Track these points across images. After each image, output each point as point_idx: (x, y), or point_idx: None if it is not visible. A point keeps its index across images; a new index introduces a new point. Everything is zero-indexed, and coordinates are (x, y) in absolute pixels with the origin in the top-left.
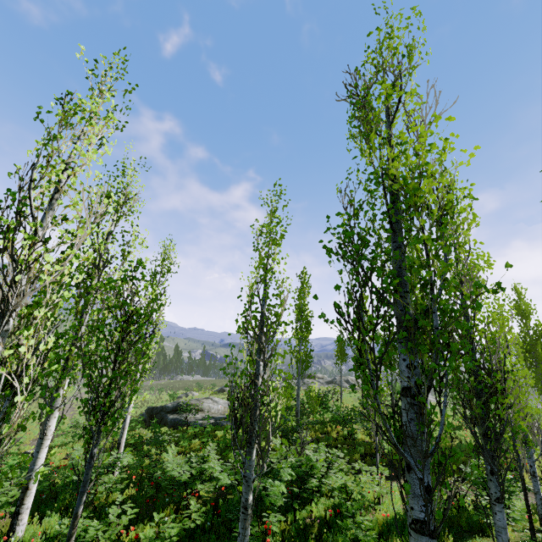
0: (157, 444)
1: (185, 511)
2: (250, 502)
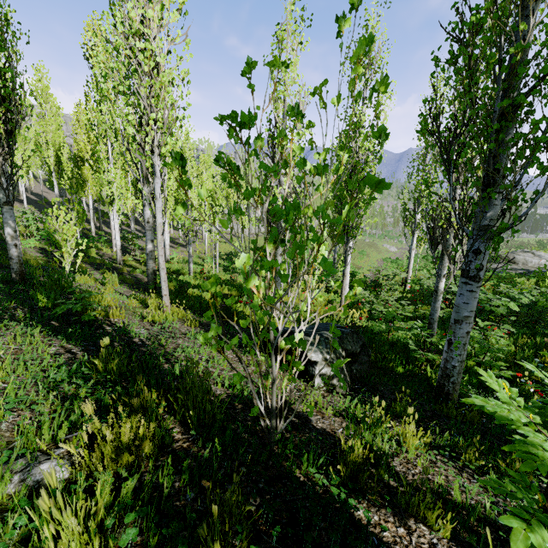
0: None
1: None
2: (439, 289)
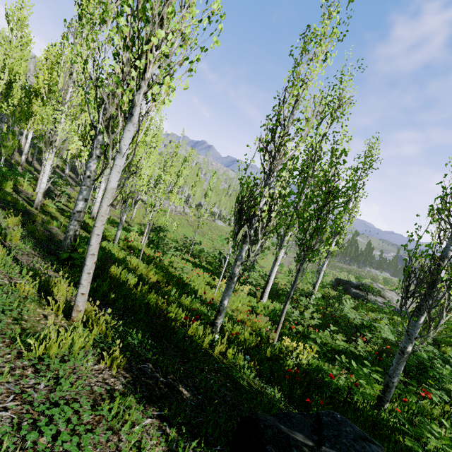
0: (339, 300)
1: (353, 342)
2: (407, 350)
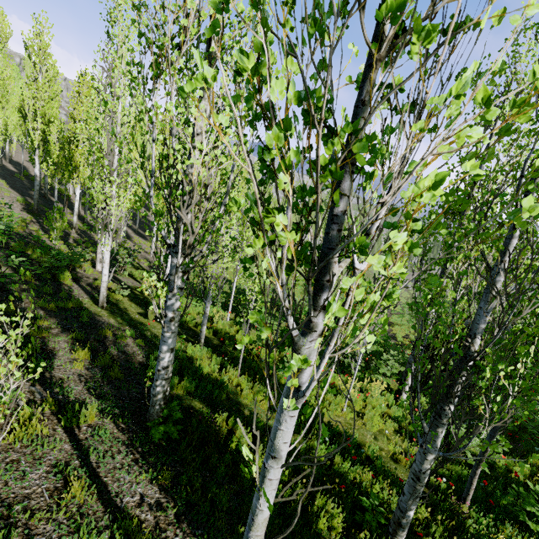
0: None
1: None
2: None
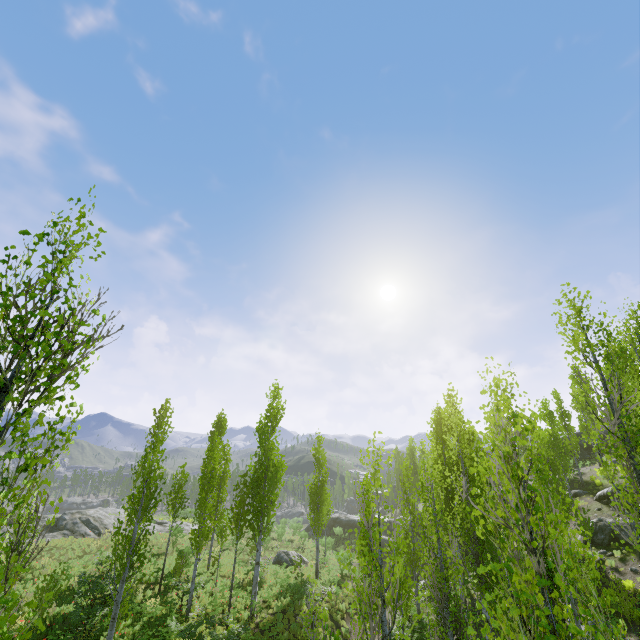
0: None
1: None
2: None
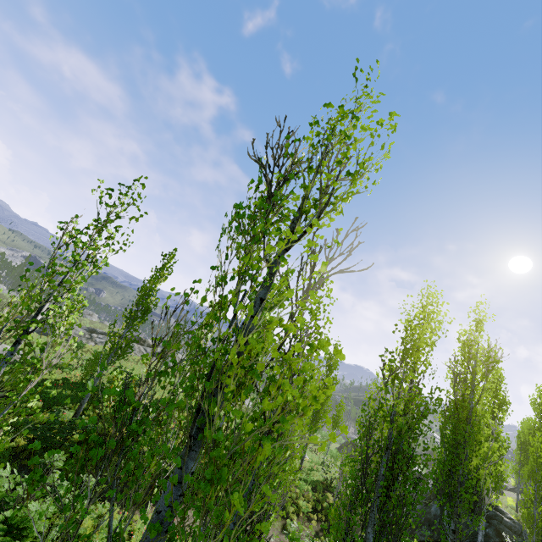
0: None
1: None
2: None
